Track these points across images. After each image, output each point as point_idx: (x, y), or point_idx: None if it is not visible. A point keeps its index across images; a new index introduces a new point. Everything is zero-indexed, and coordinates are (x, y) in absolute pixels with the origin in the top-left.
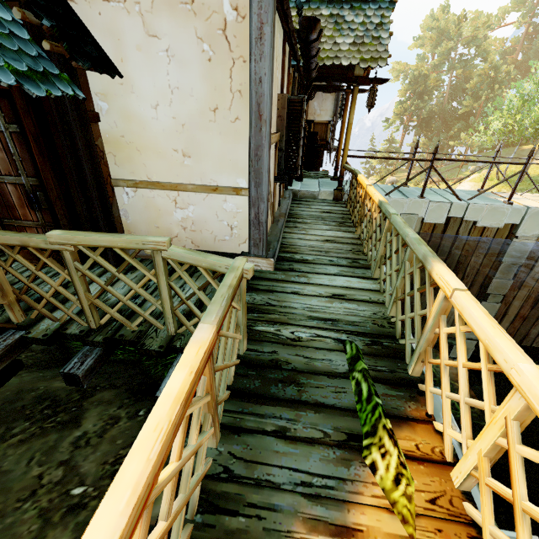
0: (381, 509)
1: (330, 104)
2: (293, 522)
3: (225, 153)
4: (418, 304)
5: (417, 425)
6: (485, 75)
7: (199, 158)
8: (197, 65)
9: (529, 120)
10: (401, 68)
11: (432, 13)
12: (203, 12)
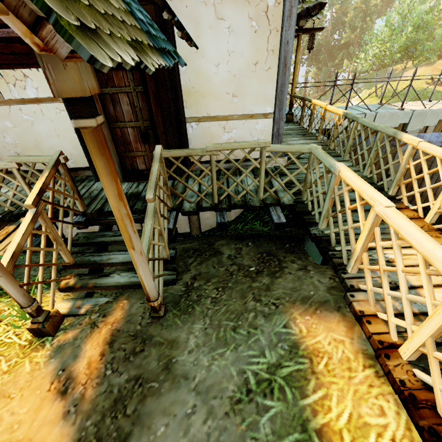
0: None
1: None
2: (373, 240)
3: (259, 92)
4: (391, 159)
5: (403, 210)
6: (359, 9)
7: (242, 97)
8: (247, 35)
9: (397, 46)
10: None
11: None
12: (254, 1)
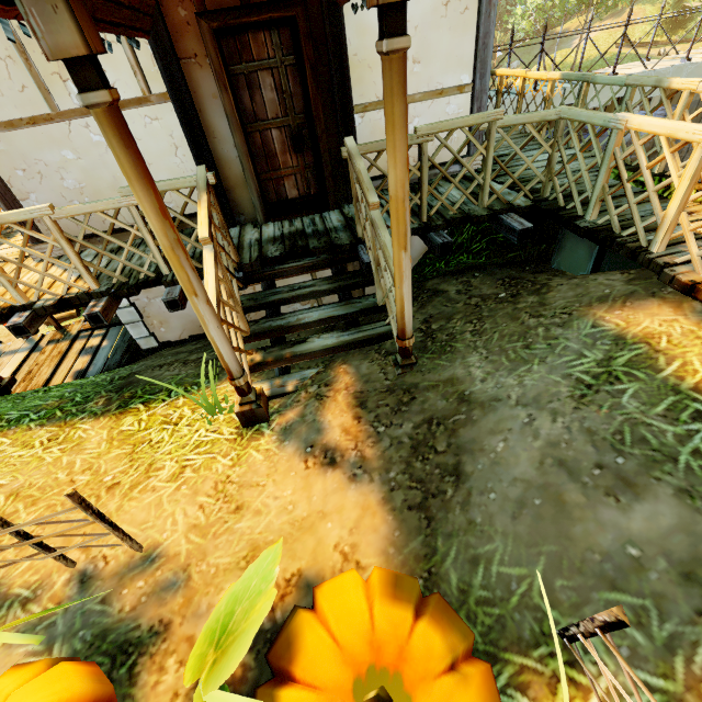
0: (696, 205)
1: None
2: None
3: (452, 50)
4: None
5: None
6: None
7: (427, 62)
8: None
9: None
10: None
11: None
12: None
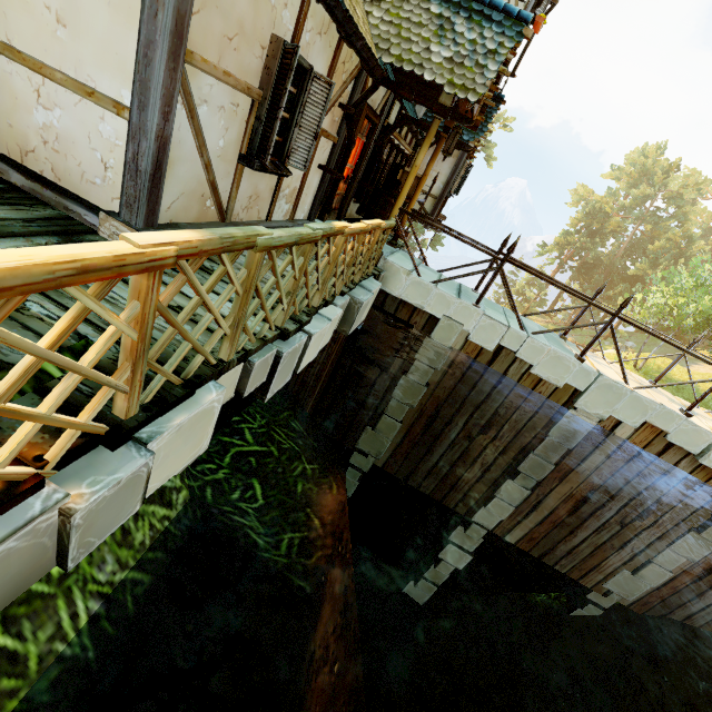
0: None
1: (447, 168)
2: None
3: (112, 40)
4: (186, 312)
5: None
6: (674, 242)
7: (77, 34)
8: None
9: (693, 309)
10: (585, 194)
11: (644, 147)
12: None
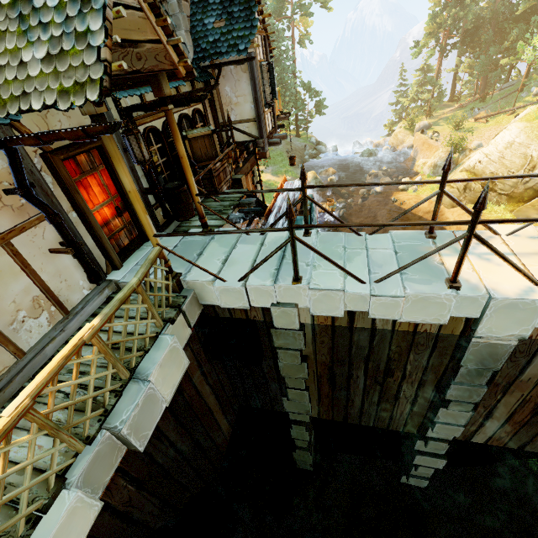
0: None
1: (247, 86)
2: None
3: None
4: None
5: None
6: None
7: None
8: None
9: None
10: None
11: None
12: None
